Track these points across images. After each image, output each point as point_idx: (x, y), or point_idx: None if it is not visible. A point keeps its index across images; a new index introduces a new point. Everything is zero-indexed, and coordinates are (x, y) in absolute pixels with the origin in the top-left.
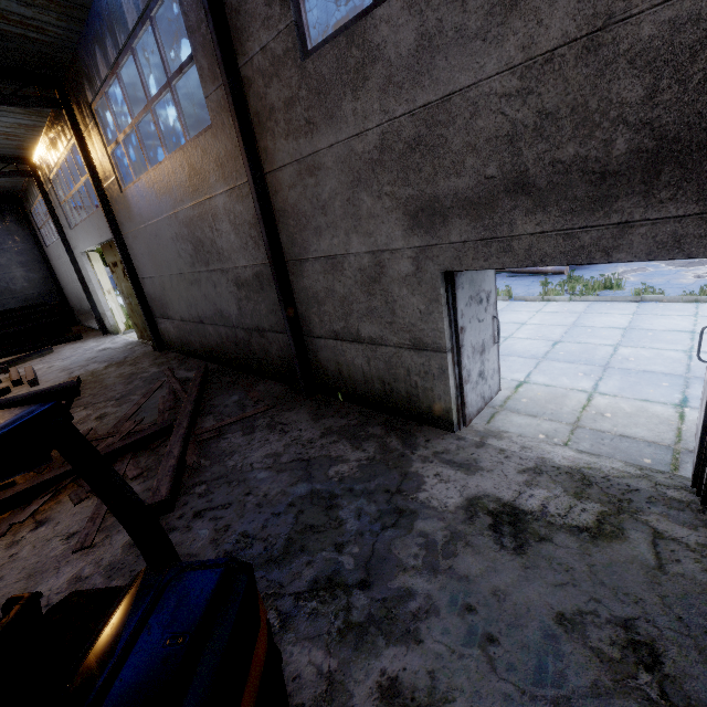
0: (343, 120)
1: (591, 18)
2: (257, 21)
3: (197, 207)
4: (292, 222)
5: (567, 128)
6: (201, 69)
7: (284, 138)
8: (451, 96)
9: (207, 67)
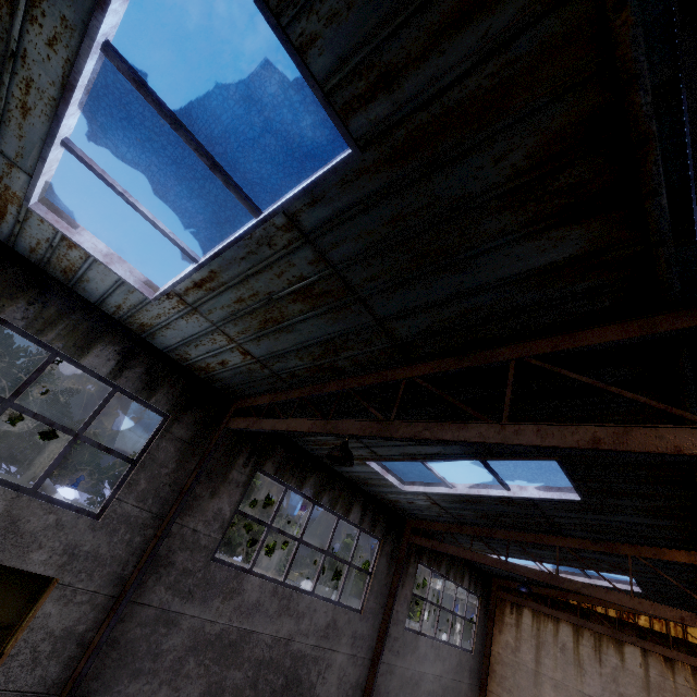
0: (406, 660)
1: (440, 673)
2: (400, 601)
3: (318, 649)
4: (374, 694)
5: (435, 696)
6: (374, 586)
7: (389, 650)
8: (425, 673)
9: (376, 589)
